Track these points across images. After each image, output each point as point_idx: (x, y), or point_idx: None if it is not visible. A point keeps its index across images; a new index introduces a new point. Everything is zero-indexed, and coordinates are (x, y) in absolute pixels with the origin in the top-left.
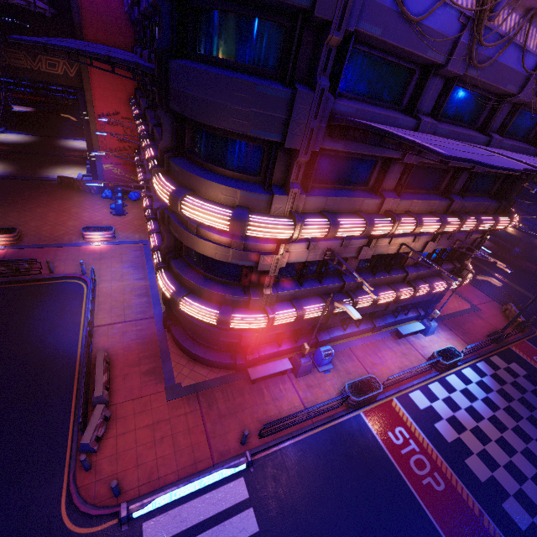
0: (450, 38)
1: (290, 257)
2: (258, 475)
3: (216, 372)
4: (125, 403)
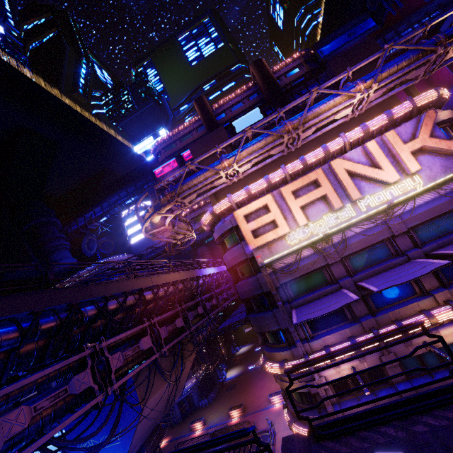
0: (315, 262)
1: (328, 379)
2: None
3: None
4: None
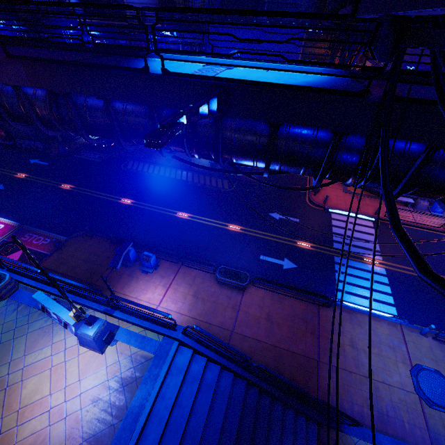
0: None
1: None
2: (379, 224)
3: (367, 193)
4: (326, 187)
